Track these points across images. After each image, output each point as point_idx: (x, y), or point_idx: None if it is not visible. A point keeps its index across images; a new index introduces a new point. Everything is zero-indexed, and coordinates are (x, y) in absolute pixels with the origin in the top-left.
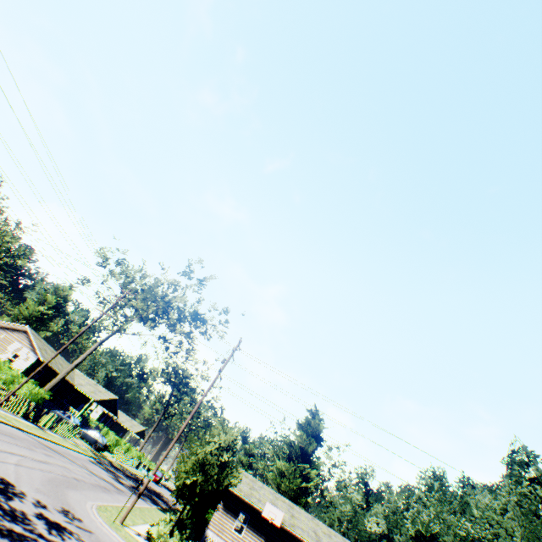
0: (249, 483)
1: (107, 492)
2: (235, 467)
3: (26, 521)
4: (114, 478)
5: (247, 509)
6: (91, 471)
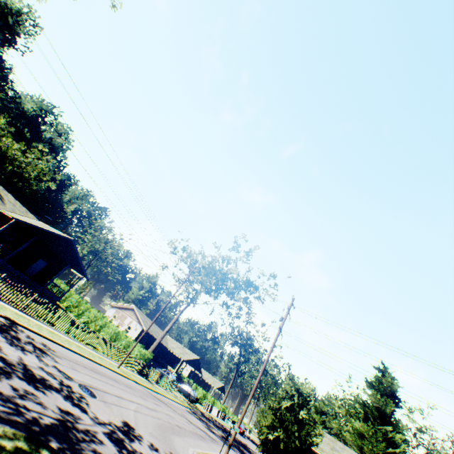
0: (328, 443)
1: (203, 440)
2: (314, 425)
3: None
4: (207, 428)
5: None
6: (188, 419)
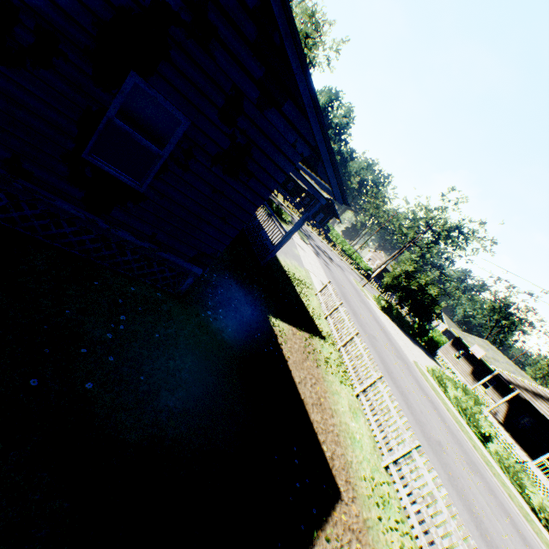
0: (482, 346)
1: None
2: (408, 281)
3: (323, 252)
4: None
5: (466, 350)
6: None
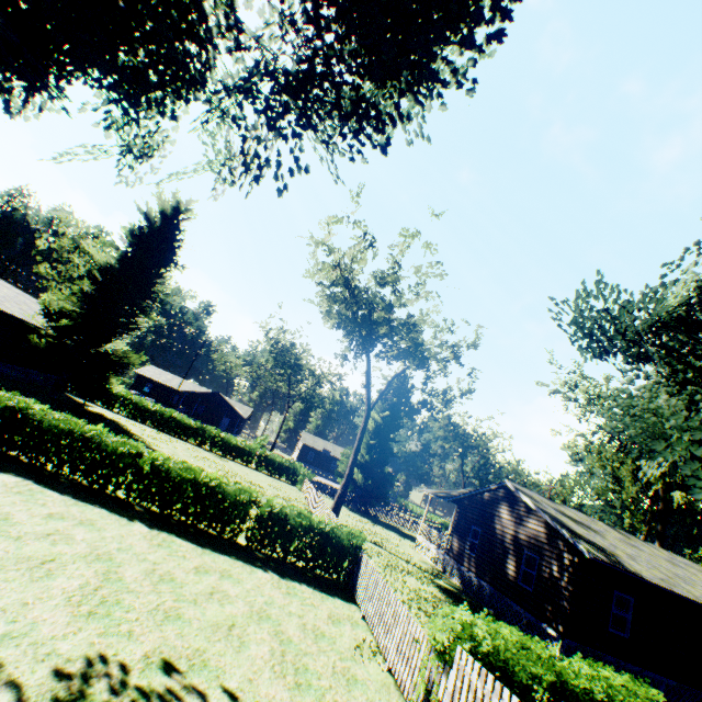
0: None
1: None
2: None
3: None
4: None
5: None
6: None
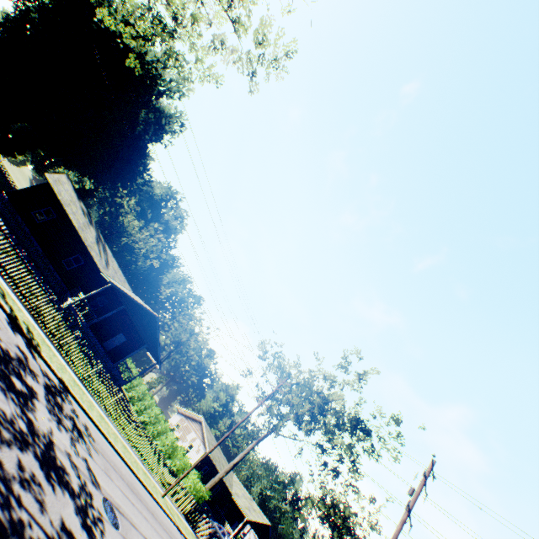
0: None
1: None
2: None
3: None
4: None
5: None
6: None
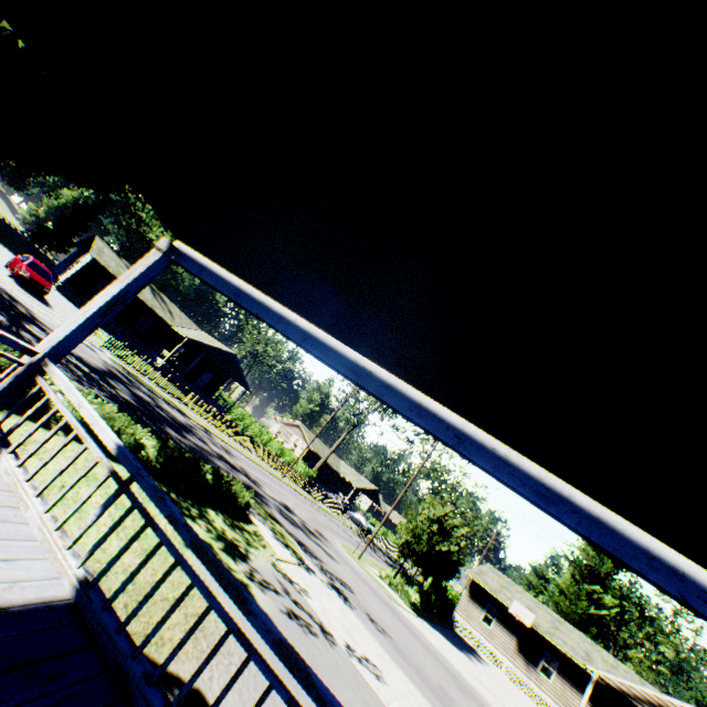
0: (501, 583)
1: (358, 548)
2: (446, 538)
3: (295, 520)
4: (370, 549)
5: (495, 604)
6: (348, 534)
